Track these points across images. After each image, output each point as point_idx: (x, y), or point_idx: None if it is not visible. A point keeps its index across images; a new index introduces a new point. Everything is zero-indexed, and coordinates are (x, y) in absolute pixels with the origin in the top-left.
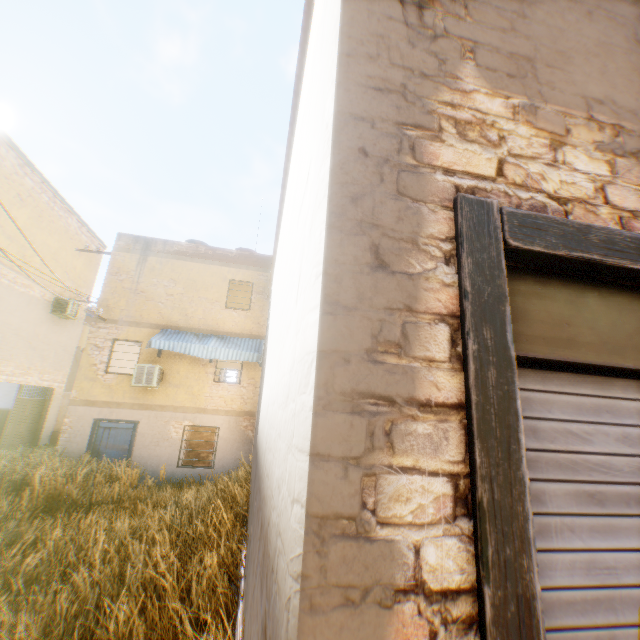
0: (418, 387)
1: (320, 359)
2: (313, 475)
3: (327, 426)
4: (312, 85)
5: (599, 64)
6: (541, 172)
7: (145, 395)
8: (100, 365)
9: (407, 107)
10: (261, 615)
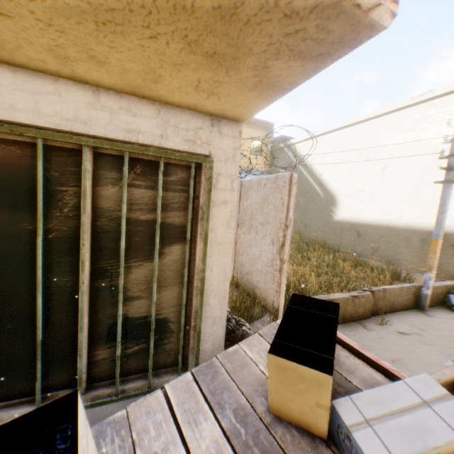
0: None
1: None
2: None
3: None
4: None
5: None
6: None
7: None
8: None
9: None
10: (443, 246)
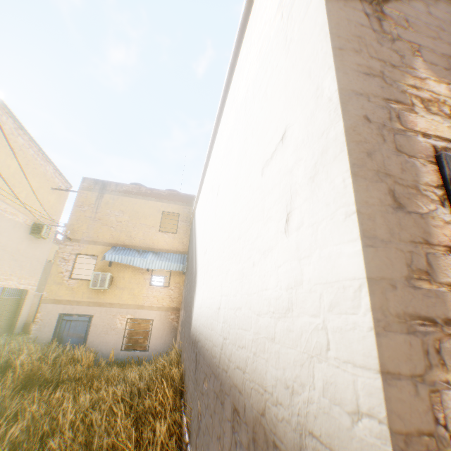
0: (448, 309)
1: (370, 285)
2: (388, 392)
3: (390, 346)
4: (267, 75)
5: None
6: None
7: (98, 295)
8: (66, 273)
9: (387, 87)
10: None
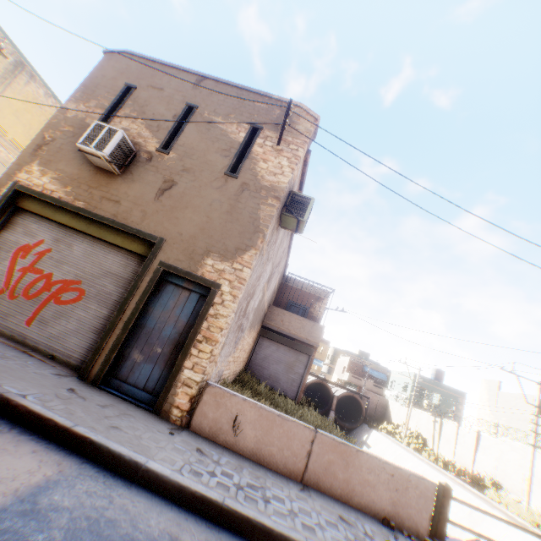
0: None
1: None
2: None
3: None
4: None
5: (69, 162)
6: (36, 180)
7: None
8: None
9: (21, 168)
10: None
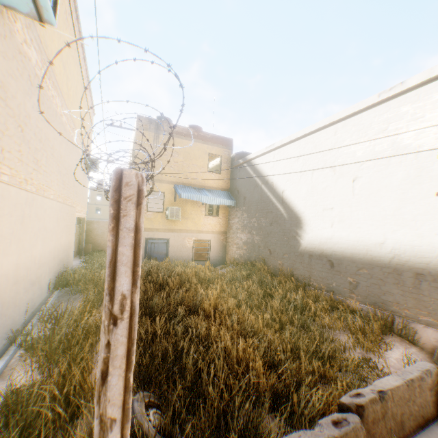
0: None
1: None
2: None
3: None
4: None
5: None
6: None
7: (170, 224)
8: None
9: None
10: None
